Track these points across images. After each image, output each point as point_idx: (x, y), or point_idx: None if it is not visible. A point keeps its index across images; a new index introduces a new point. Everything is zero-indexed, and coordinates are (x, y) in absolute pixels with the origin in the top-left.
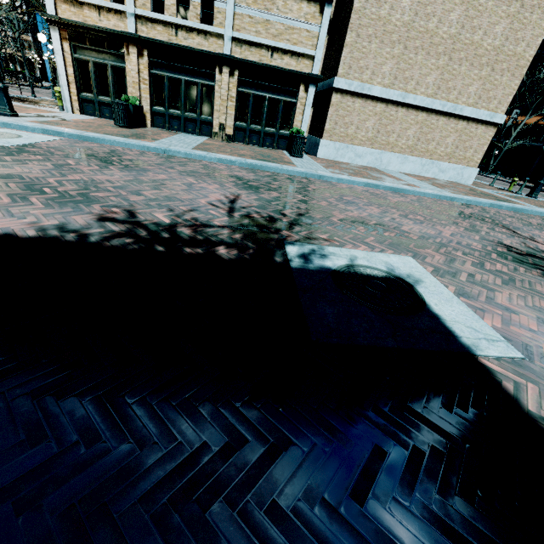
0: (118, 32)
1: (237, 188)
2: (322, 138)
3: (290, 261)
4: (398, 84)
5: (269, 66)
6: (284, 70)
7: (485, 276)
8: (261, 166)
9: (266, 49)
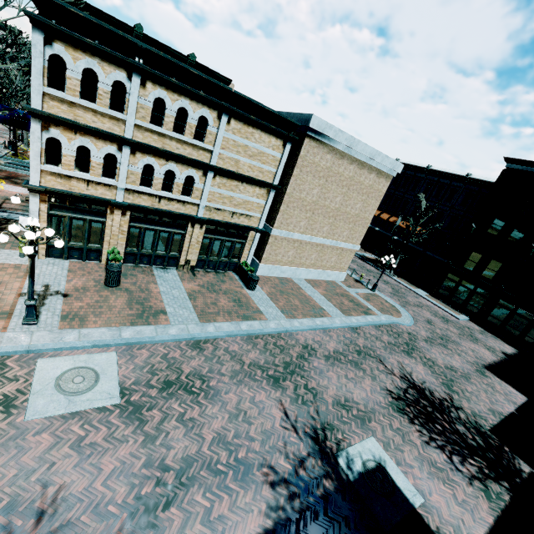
0: (106, 200)
1: (272, 388)
2: (260, 262)
3: (348, 475)
4: (308, 231)
5: (230, 224)
6: (240, 226)
7: (396, 438)
8: (253, 333)
9: (228, 212)
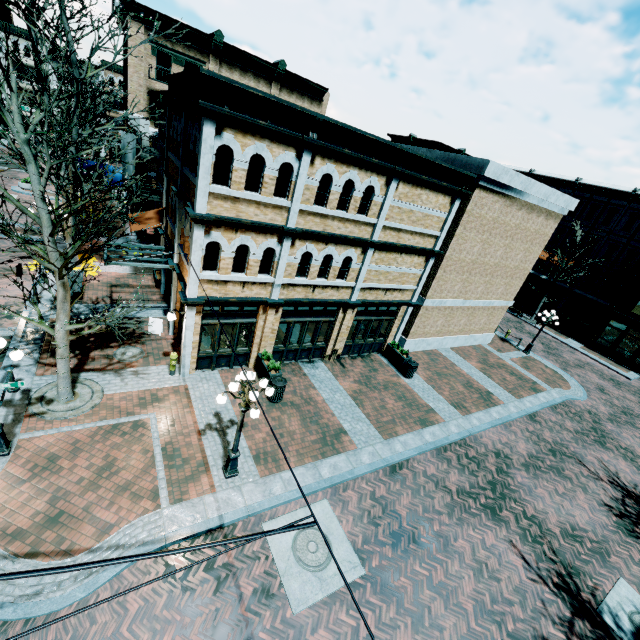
0: (261, 301)
1: (494, 524)
2: (407, 338)
3: (623, 639)
4: (461, 295)
5: (384, 302)
6: (393, 303)
7: None
8: (441, 445)
9: (382, 290)
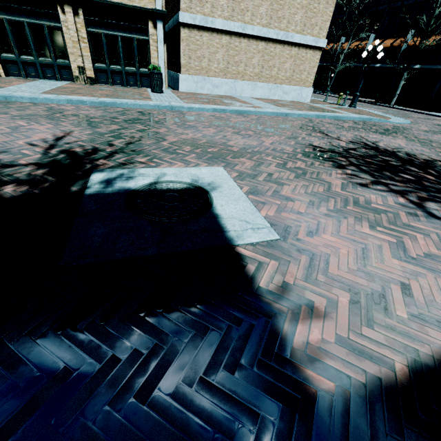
0: None
1: (74, 125)
2: (180, 72)
3: (87, 188)
4: (236, 16)
5: (112, 3)
6: (128, 6)
7: (283, 174)
8: (113, 103)
9: None
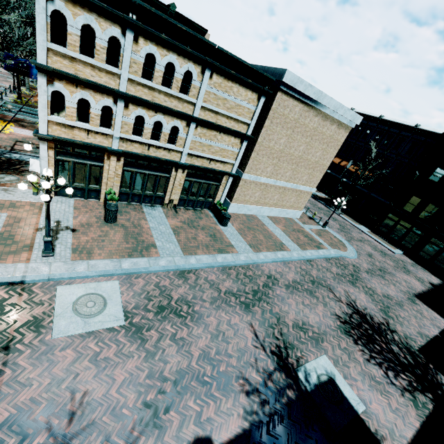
0: (103, 148)
1: (244, 313)
2: (231, 202)
3: (306, 387)
4: (273, 176)
5: (208, 169)
6: (216, 171)
7: (344, 356)
8: (227, 265)
9: (207, 159)
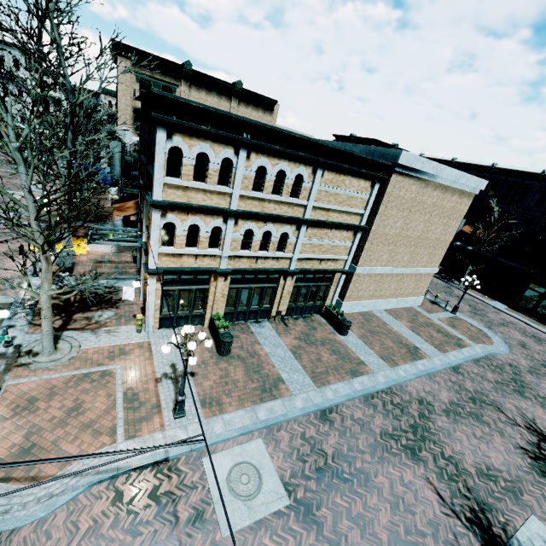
0: (212, 270)
1: (413, 462)
2: (343, 301)
3: None
4: (389, 264)
5: (319, 270)
6: (328, 271)
7: None
8: (368, 392)
9: (317, 260)
